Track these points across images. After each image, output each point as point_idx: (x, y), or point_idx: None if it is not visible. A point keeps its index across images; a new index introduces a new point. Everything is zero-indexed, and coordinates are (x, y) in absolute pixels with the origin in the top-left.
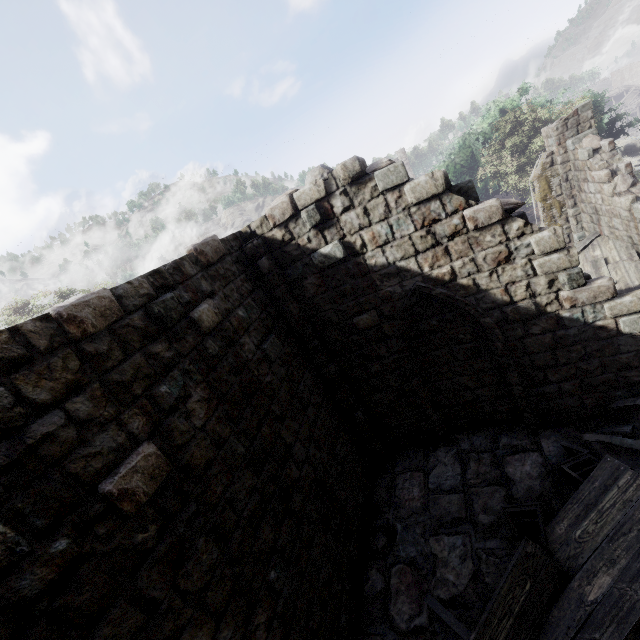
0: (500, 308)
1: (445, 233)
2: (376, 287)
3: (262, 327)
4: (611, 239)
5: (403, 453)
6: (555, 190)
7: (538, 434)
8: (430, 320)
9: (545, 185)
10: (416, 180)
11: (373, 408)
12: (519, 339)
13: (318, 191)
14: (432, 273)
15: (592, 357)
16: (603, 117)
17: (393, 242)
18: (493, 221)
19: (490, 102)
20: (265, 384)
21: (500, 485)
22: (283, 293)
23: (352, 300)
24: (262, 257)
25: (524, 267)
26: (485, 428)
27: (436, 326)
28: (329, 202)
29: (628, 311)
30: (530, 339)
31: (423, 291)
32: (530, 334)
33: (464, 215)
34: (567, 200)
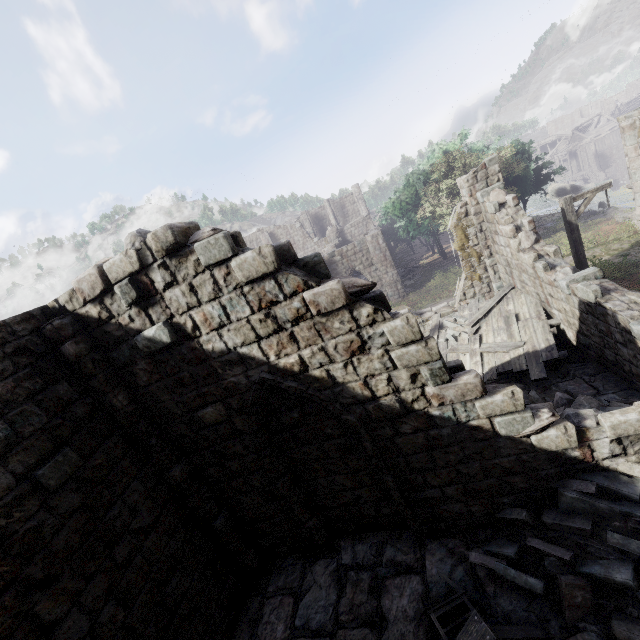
0: (362, 404)
1: (287, 317)
2: (218, 376)
3: (46, 441)
4: (523, 293)
5: (282, 564)
6: (472, 240)
7: (424, 546)
8: (291, 412)
9: (462, 234)
10: (242, 256)
11: (241, 511)
12: (389, 438)
13: (130, 263)
14: (279, 362)
15: (472, 460)
16: (529, 165)
17: (229, 325)
18: (337, 306)
19: (434, 145)
20: (21, 534)
21: (371, 627)
22: (101, 384)
23: (193, 390)
24: (67, 341)
25: (381, 359)
26: (372, 532)
27: (299, 419)
28: (148, 276)
29: (501, 411)
30: (401, 439)
31: (271, 383)
32: (400, 433)
33: (305, 298)
34: (483, 250)
